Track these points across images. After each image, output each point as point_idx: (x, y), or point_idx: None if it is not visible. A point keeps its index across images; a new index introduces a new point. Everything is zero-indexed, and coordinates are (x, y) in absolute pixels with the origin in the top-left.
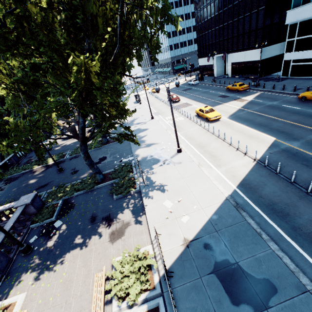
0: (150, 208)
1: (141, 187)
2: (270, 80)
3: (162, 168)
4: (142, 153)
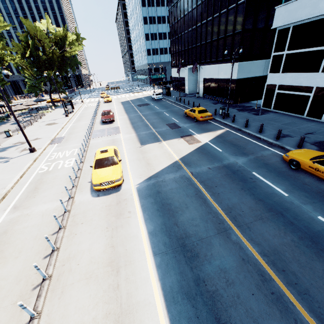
0: None
1: None
2: (246, 110)
3: None
4: None
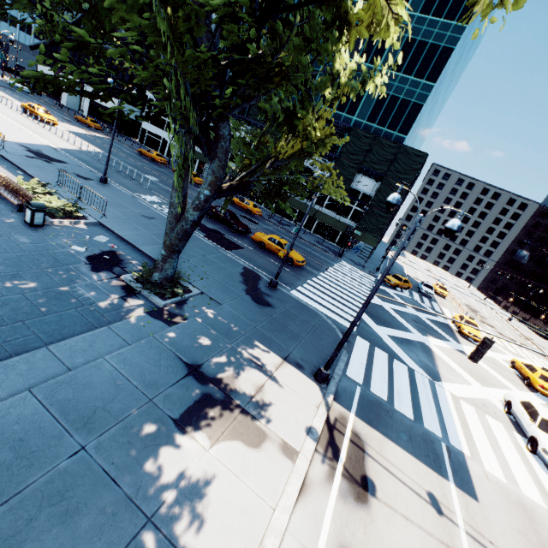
0: None
1: None
2: (128, 139)
3: None
4: None
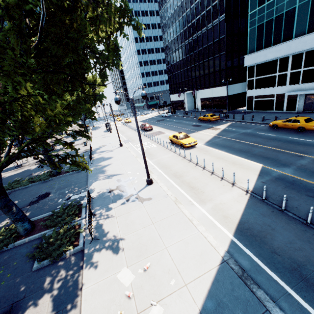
0: (93, 289)
1: (86, 242)
2: (238, 113)
3: (124, 207)
4: (101, 186)
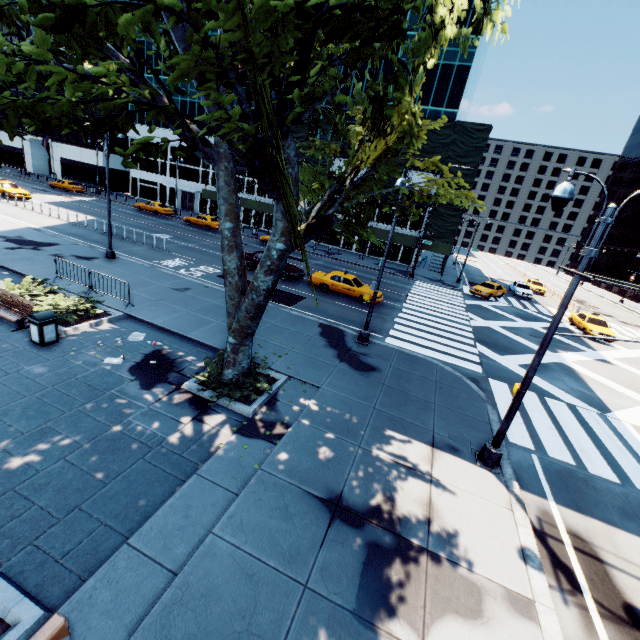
0: None
1: None
2: (118, 195)
3: None
4: None
